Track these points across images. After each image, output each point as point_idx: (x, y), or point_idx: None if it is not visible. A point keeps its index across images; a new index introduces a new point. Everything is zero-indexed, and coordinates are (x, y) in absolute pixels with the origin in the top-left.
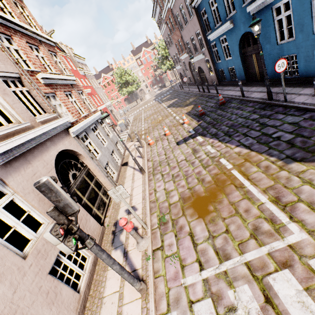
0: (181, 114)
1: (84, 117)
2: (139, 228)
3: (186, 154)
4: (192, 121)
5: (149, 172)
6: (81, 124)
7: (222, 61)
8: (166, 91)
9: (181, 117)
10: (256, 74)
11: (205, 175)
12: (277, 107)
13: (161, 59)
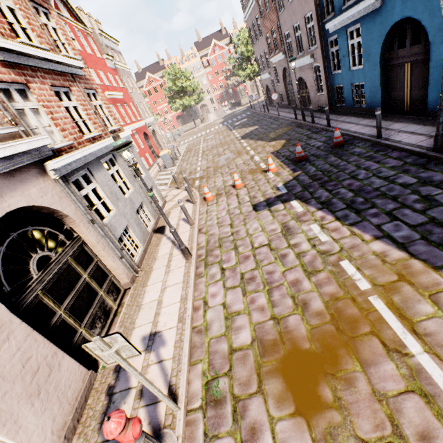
0: (264, 153)
1: (90, 140)
2: (160, 400)
3: (271, 234)
4: (282, 168)
5: (199, 257)
6: (77, 154)
7: (343, 72)
8: (240, 112)
9: (263, 159)
10: (404, 100)
11: (310, 293)
12: None
13: (239, 61)
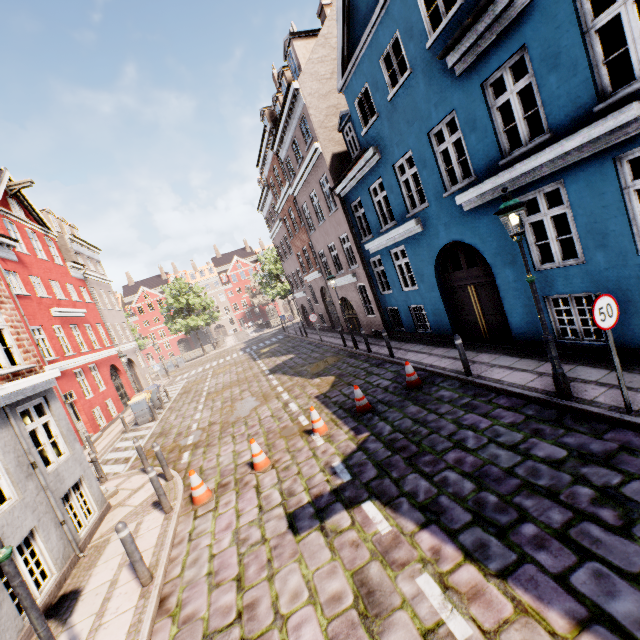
0: (305, 397)
1: None
2: None
3: (332, 615)
4: (336, 426)
5: None
6: None
7: (395, 292)
8: (270, 335)
9: (304, 408)
10: (479, 326)
11: None
12: (610, 426)
13: (266, 278)
